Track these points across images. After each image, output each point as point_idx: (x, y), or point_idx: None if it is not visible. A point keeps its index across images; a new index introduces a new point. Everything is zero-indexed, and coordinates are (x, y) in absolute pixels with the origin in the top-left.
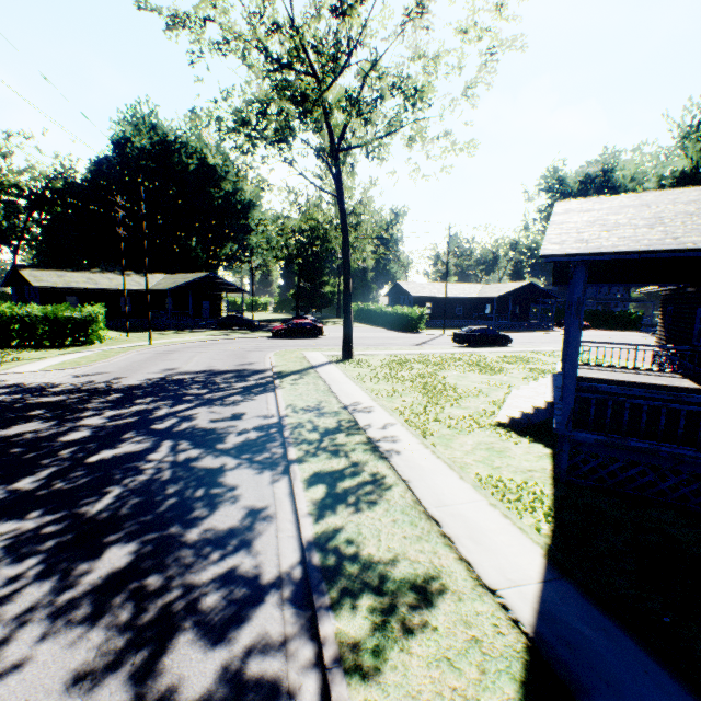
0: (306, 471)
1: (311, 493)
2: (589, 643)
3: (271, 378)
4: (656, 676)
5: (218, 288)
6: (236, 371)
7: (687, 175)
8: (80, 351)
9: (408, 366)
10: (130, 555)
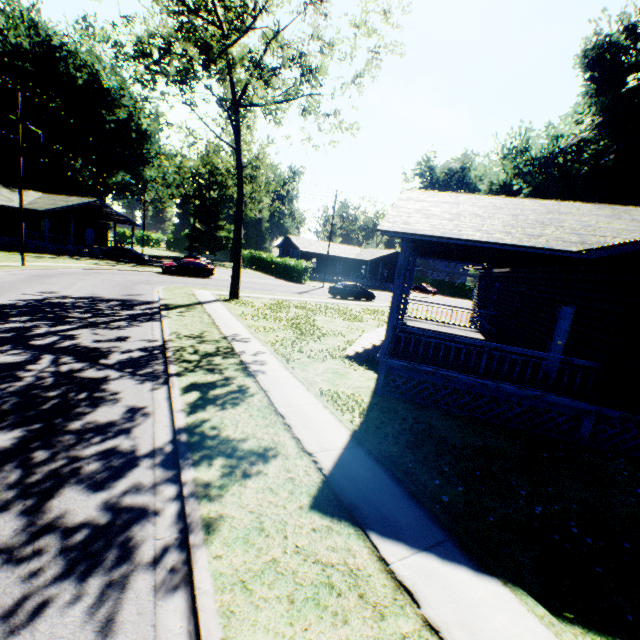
0: (184, 382)
1: (186, 397)
2: (361, 477)
3: (158, 309)
4: (392, 490)
5: (106, 217)
6: (122, 300)
7: (506, 185)
8: None
9: (287, 309)
10: (15, 439)
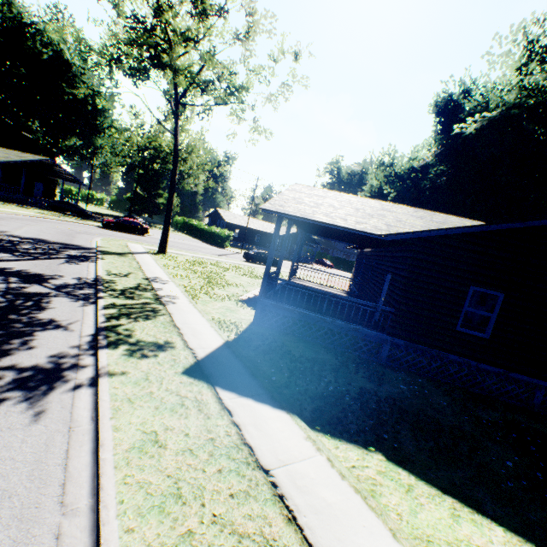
0: (108, 302)
1: (109, 311)
2: (222, 363)
3: (95, 254)
4: (240, 370)
5: (55, 174)
6: (64, 244)
7: (381, 189)
8: None
9: (204, 265)
10: None
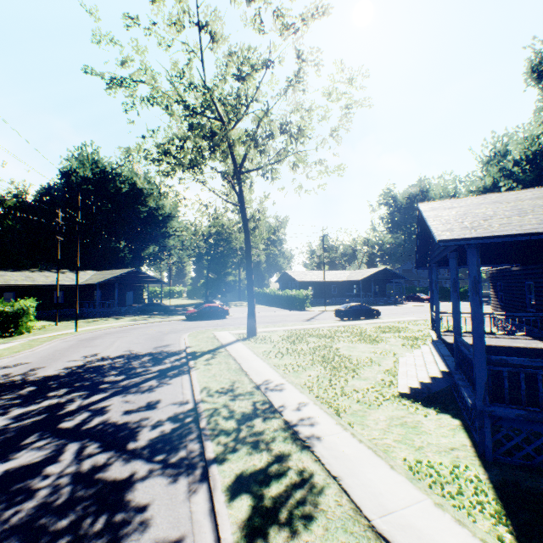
0: (226, 475)
1: (235, 510)
2: None
3: (185, 359)
4: None
5: (141, 280)
6: (153, 354)
7: (488, 189)
8: (6, 341)
9: (304, 340)
10: None
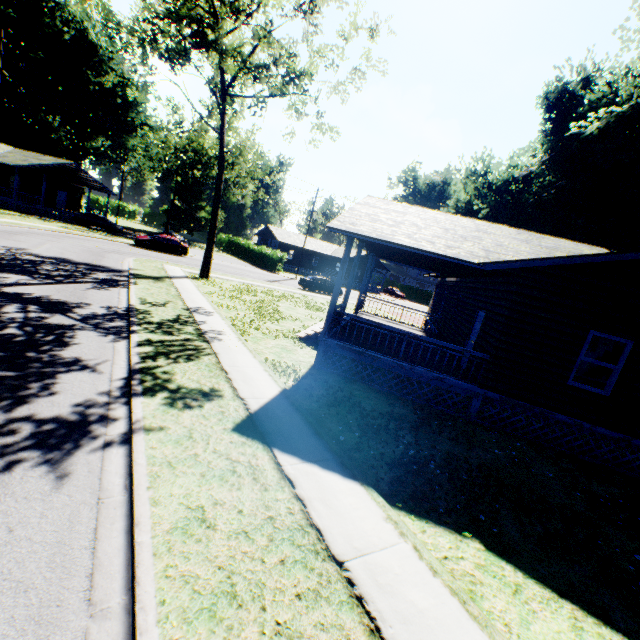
0: (143, 338)
1: (144, 349)
2: (280, 417)
3: (126, 277)
4: (302, 428)
5: (81, 181)
6: (91, 265)
7: (470, 204)
8: None
9: (254, 294)
10: None
